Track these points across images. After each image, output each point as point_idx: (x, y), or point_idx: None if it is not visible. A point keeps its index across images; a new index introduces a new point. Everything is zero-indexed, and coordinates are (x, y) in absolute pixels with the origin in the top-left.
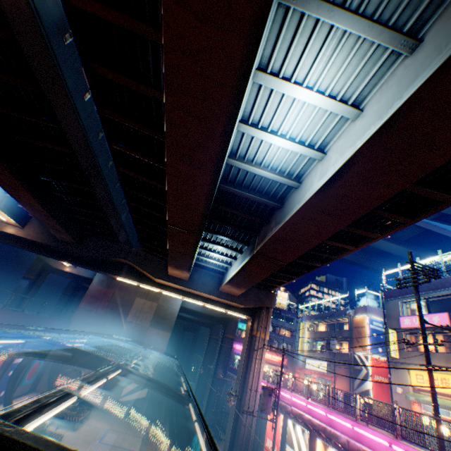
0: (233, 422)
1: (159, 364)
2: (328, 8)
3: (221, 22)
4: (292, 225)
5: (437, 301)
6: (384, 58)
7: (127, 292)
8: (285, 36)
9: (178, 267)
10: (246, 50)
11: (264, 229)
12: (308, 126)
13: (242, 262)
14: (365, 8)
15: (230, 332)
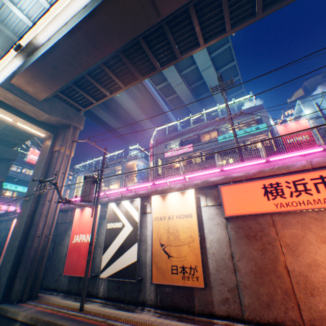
0: (21, 240)
1: None
2: None
3: None
4: None
5: (185, 141)
6: None
7: None
8: None
9: None
10: None
11: None
12: None
13: (90, 8)
14: None
15: None
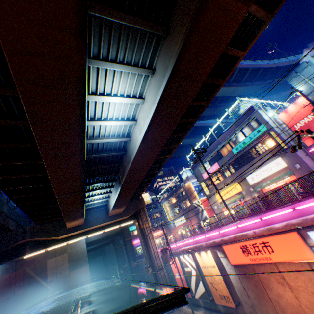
0: (155, 282)
1: (96, 285)
2: (110, 64)
3: (60, 86)
4: (137, 160)
5: (211, 159)
6: (143, 77)
7: (37, 262)
8: (93, 75)
9: (74, 219)
10: (80, 95)
11: (122, 168)
12: (122, 110)
13: (117, 192)
14: (126, 59)
15: (127, 237)
